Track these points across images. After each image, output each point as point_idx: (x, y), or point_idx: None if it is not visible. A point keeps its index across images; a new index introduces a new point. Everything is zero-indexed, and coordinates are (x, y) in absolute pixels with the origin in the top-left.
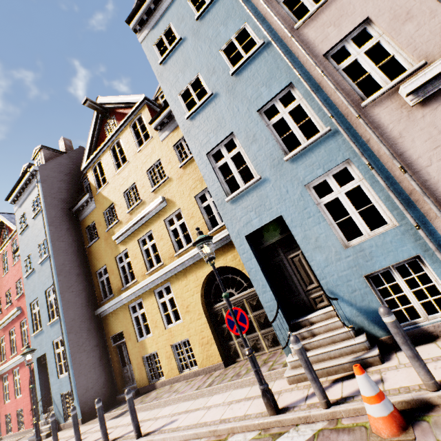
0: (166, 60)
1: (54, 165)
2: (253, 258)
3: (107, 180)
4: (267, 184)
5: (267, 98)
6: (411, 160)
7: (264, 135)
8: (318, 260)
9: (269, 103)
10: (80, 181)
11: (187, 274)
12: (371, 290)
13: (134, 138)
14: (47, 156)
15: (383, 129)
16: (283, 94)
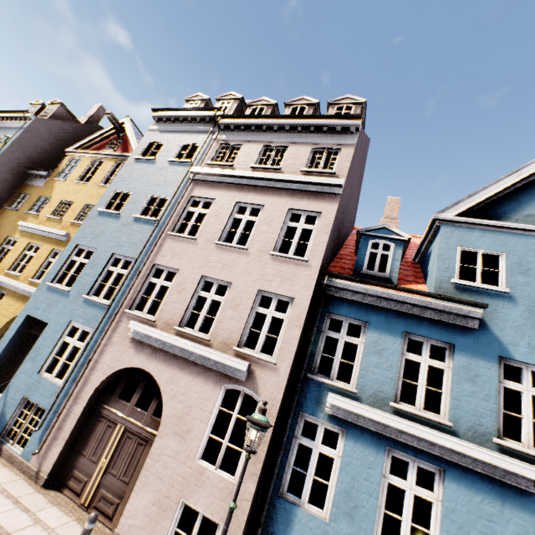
0: (139, 160)
1: (54, 125)
2: (15, 331)
3: (67, 179)
4: (66, 298)
5: (122, 253)
6: (99, 361)
7: (98, 270)
8: (26, 366)
9: (122, 256)
10: (63, 154)
11: (19, 299)
12: (17, 406)
13: (109, 173)
14: (58, 114)
15: (114, 332)
16: (130, 259)
